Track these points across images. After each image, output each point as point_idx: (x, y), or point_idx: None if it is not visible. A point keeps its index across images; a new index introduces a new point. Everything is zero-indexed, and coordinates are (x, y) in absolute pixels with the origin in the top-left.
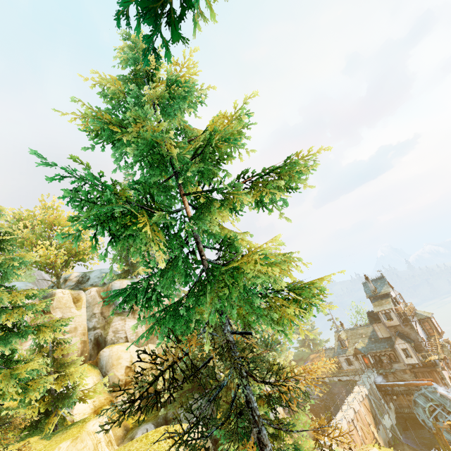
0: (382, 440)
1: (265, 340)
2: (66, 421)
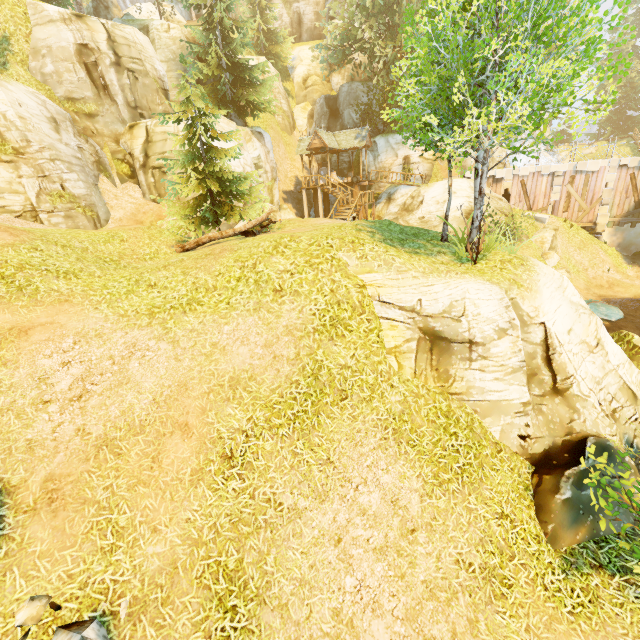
0: (619, 240)
1: None
2: (290, 78)
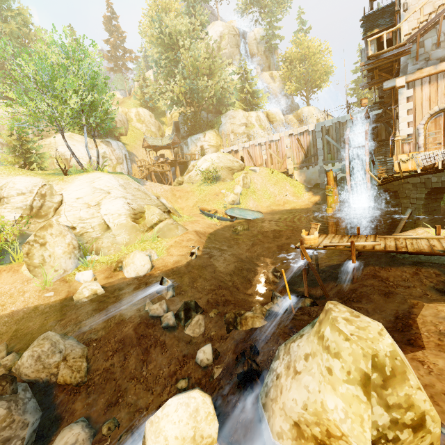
0: (303, 178)
1: (188, 68)
2: (165, 116)
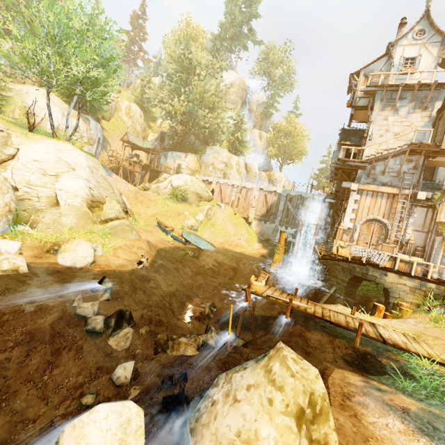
0: (259, 229)
1: (195, 94)
2: (155, 122)
